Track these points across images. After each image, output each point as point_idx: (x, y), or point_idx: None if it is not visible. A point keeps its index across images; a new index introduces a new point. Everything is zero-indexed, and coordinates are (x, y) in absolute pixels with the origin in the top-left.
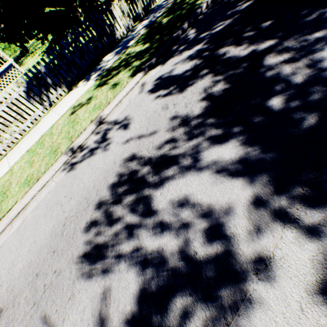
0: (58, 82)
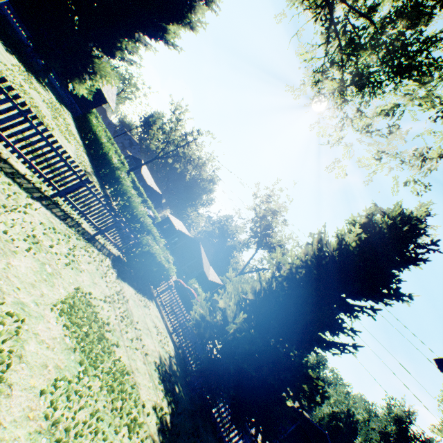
0: None
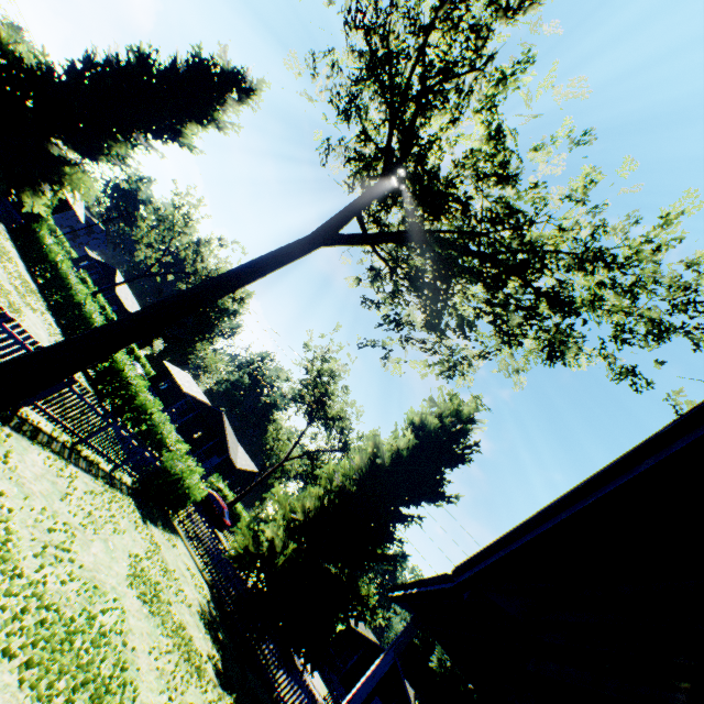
0: (290, 697)
